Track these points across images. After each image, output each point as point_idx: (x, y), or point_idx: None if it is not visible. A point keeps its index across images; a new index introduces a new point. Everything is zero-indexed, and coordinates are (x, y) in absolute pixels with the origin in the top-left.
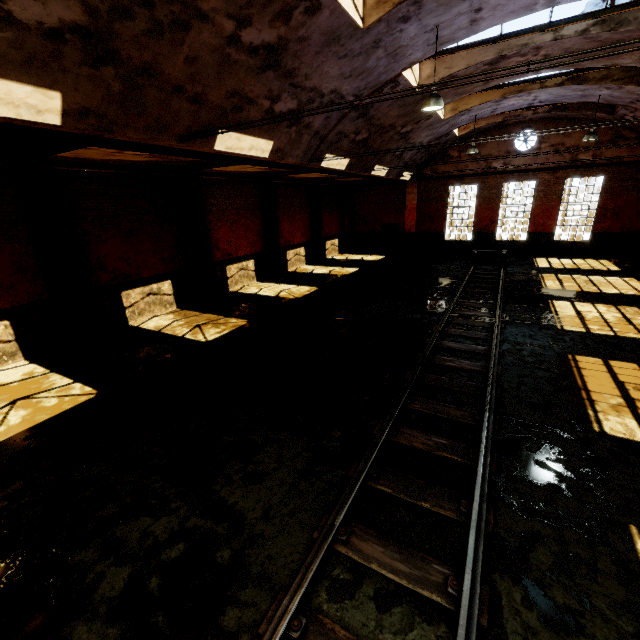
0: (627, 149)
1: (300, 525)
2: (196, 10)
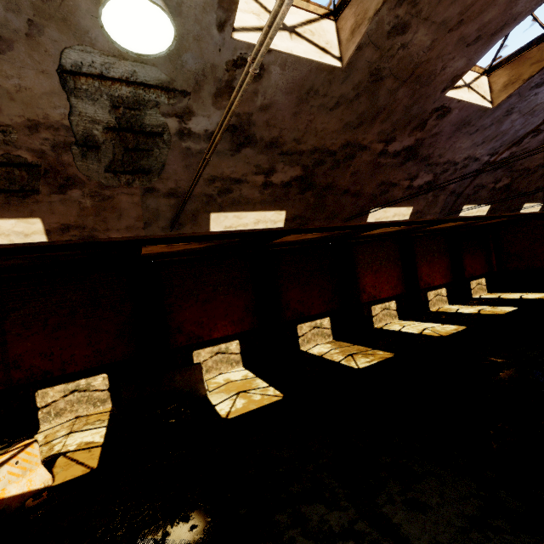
0: None
1: None
2: (359, 146)
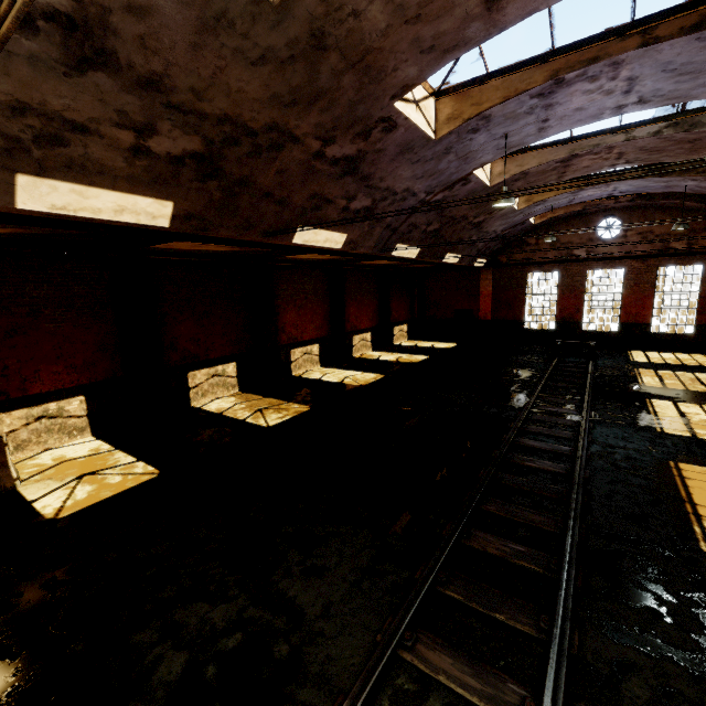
0: None
1: (362, 626)
2: (290, 135)
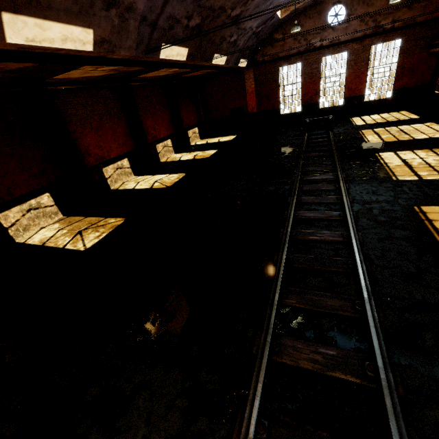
0: (420, 10)
1: None
2: None
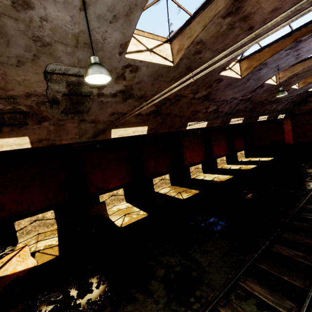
0: None
1: (223, 272)
2: (182, 96)
